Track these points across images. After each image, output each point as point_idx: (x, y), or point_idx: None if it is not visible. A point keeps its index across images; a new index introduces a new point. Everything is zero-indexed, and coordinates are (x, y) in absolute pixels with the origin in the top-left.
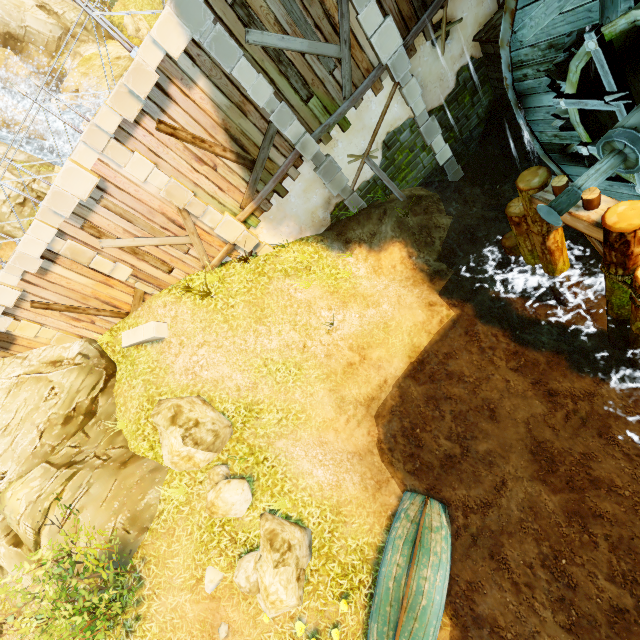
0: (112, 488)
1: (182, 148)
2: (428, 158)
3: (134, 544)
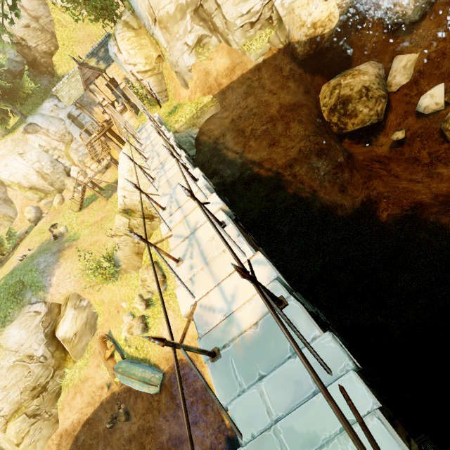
0: (128, 256)
1: None
2: None
3: (122, 273)
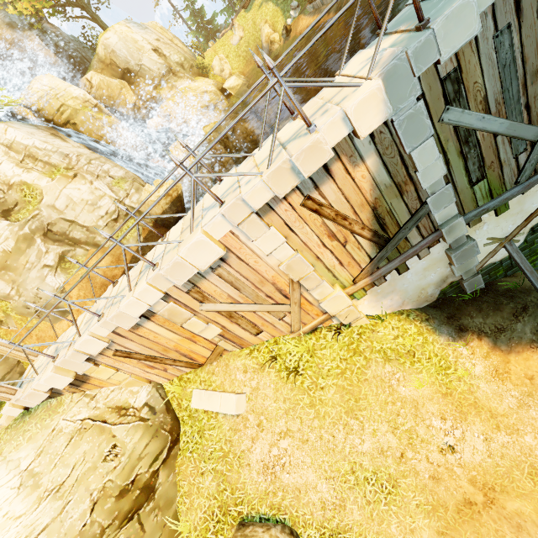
0: None
1: (319, 223)
2: None
3: None
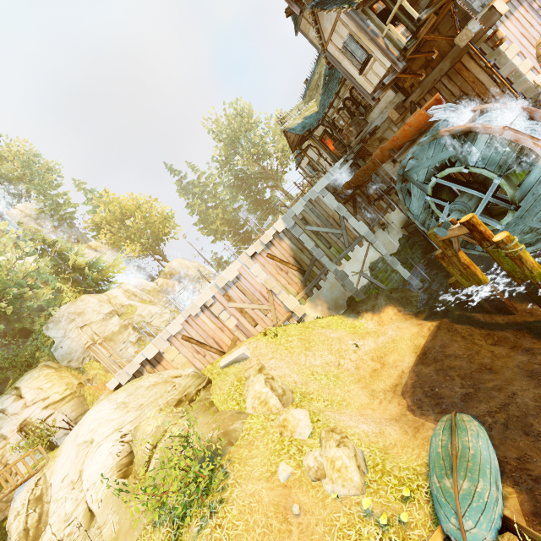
0: (211, 418)
1: (275, 264)
2: (397, 276)
3: (223, 450)
